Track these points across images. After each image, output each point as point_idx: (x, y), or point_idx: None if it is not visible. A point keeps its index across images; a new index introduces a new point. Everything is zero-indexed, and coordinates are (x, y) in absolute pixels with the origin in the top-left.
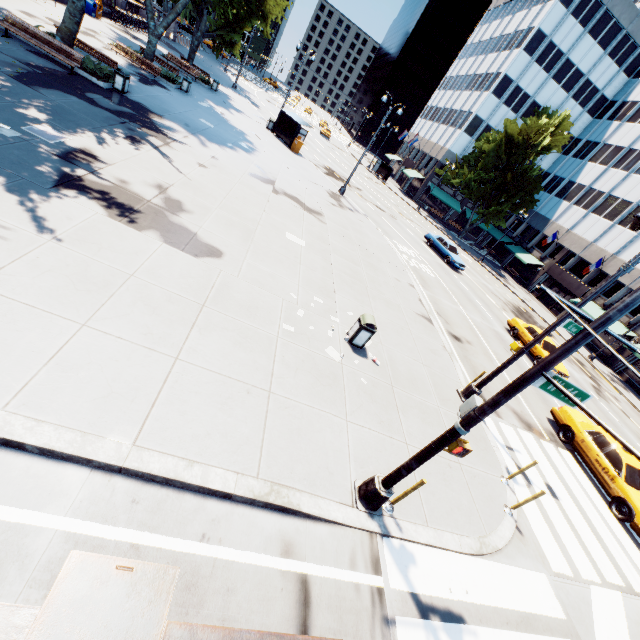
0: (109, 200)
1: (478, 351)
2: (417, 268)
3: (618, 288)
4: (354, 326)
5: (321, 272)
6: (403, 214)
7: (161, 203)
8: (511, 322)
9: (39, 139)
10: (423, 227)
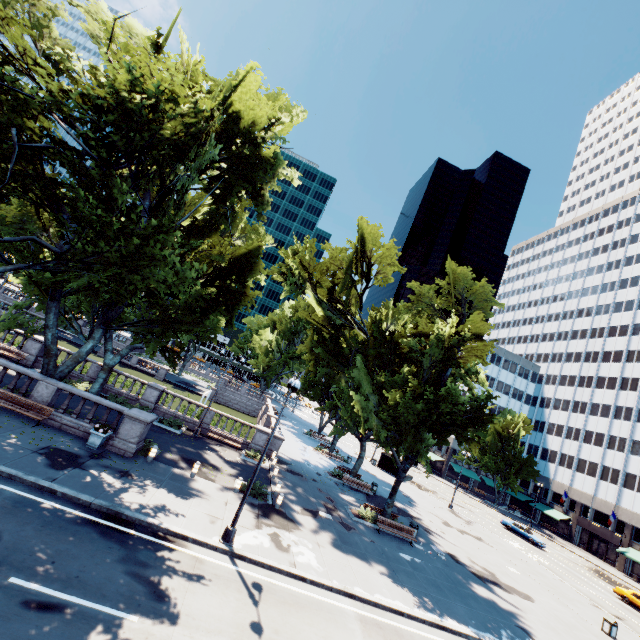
0: (490, 581)
1: (633, 624)
2: (538, 560)
3: (639, 532)
4: (604, 624)
5: (545, 590)
6: (464, 501)
7: (488, 573)
8: (617, 590)
9: (444, 555)
10: (481, 508)
